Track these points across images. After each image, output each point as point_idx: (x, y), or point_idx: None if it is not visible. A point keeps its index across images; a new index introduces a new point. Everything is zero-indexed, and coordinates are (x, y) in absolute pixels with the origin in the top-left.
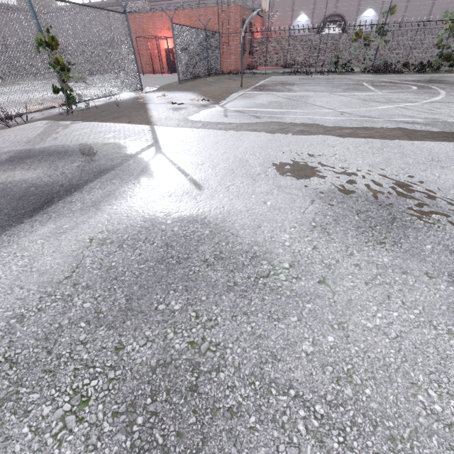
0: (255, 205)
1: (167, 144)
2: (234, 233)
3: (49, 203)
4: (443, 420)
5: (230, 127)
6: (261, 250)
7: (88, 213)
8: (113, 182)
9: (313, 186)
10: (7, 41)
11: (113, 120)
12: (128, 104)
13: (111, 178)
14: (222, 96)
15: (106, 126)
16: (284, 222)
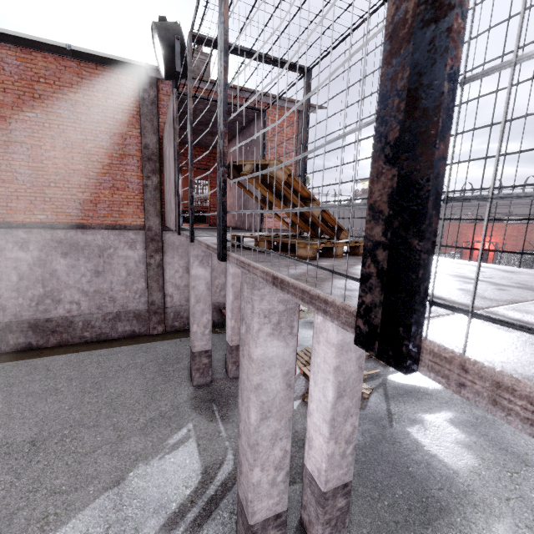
0: None
1: None
2: None
3: None
4: None
5: None
6: None
7: None
8: None
9: None
10: (344, 225)
11: None
12: None
13: None
14: None
15: None
16: None
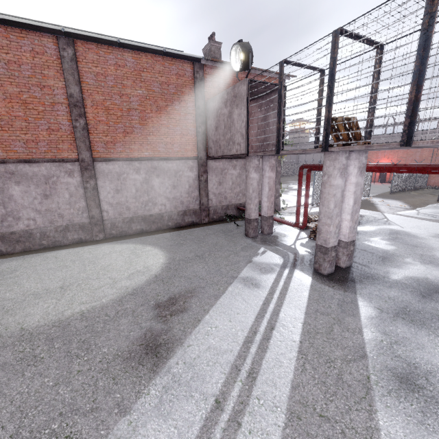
0: (417, 232)
1: (390, 219)
2: (410, 233)
3: (364, 223)
4: (433, 245)
5: (418, 218)
6: (416, 235)
7: (375, 226)
8: (377, 223)
9: (438, 233)
10: None
11: (363, 208)
12: (365, 203)
13: (376, 222)
14: (419, 205)
15: (363, 210)
16: (424, 235)
